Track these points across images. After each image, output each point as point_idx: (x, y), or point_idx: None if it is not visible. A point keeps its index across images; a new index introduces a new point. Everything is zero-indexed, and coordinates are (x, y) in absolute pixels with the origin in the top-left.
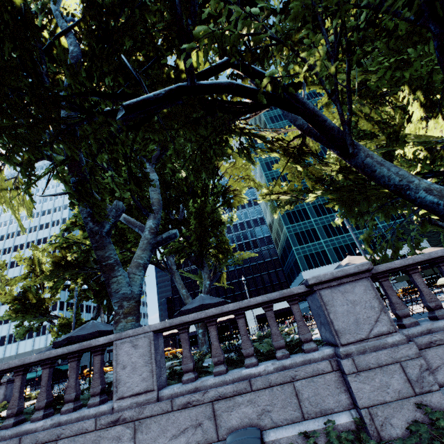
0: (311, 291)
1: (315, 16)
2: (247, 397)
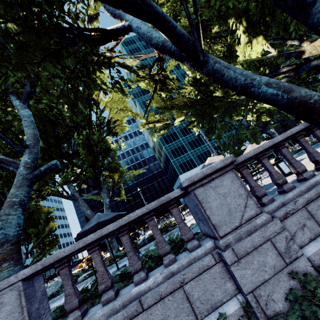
0: (187, 193)
1: None
2: (139, 319)
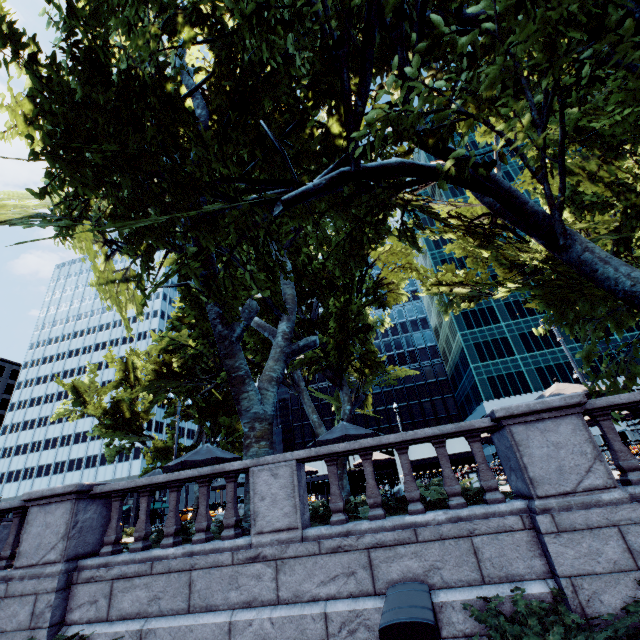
0: (499, 427)
1: (515, 78)
2: (411, 549)
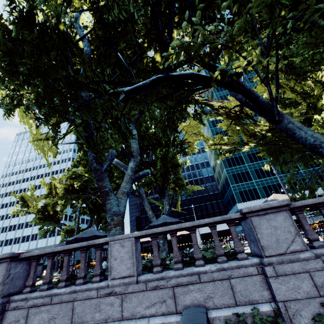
0: (244, 217)
1: (253, 27)
2: (197, 286)
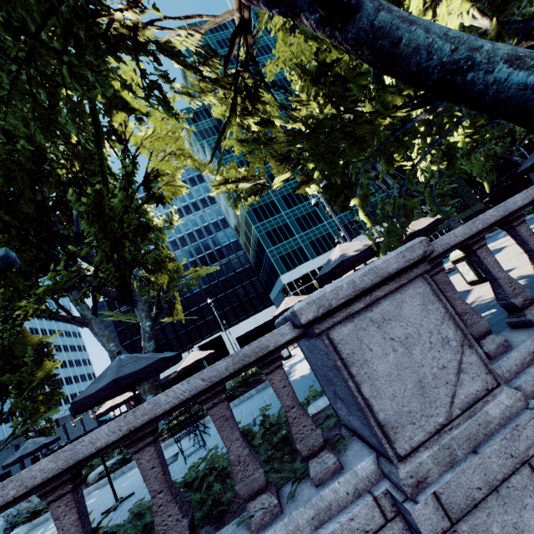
0: (309, 335)
1: None
2: None
